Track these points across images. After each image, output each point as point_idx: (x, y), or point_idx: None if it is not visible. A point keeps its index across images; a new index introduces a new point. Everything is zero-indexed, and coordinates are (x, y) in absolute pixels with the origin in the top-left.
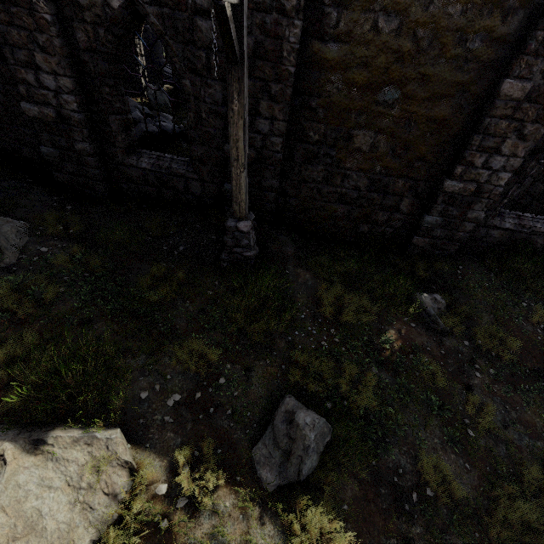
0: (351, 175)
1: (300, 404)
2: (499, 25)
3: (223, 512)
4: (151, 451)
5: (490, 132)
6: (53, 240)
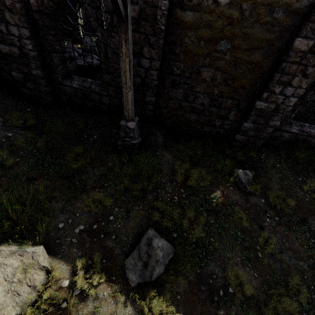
0: (199, 96)
1: (157, 234)
2: (295, 2)
3: (101, 298)
4: (62, 260)
5: (285, 71)
6: (16, 129)
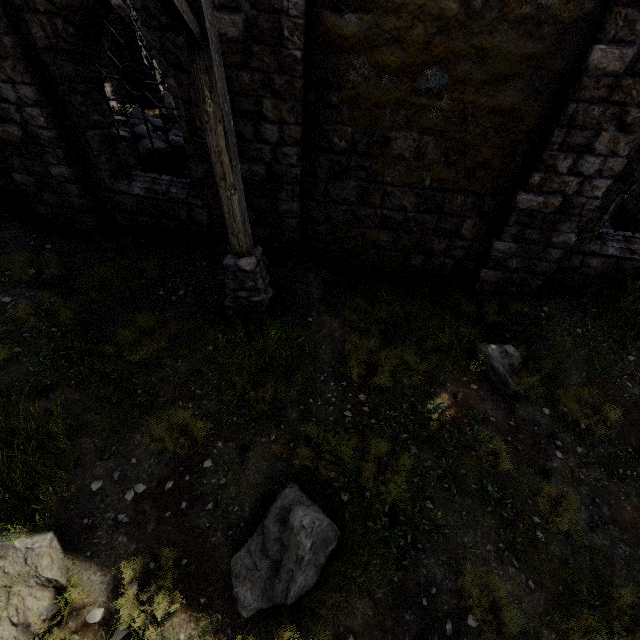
0: (393, 192)
1: (304, 496)
2: None
3: None
4: (93, 562)
5: (576, 123)
6: (20, 288)
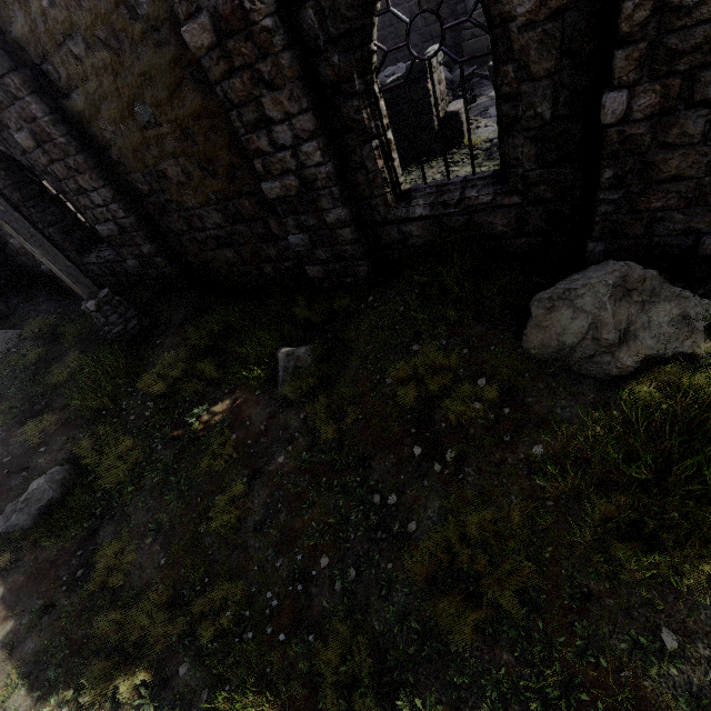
0: (202, 213)
1: (62, 473)
2: None
3: None
4: None
5: (235, 102)
6: (27, 342)
